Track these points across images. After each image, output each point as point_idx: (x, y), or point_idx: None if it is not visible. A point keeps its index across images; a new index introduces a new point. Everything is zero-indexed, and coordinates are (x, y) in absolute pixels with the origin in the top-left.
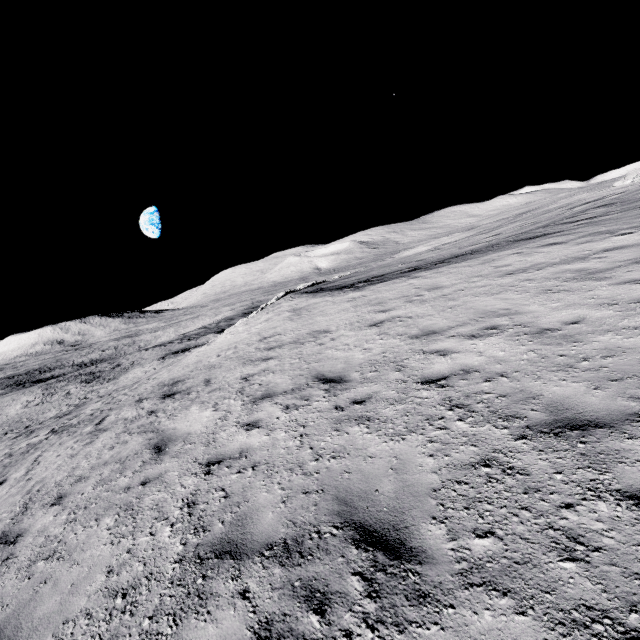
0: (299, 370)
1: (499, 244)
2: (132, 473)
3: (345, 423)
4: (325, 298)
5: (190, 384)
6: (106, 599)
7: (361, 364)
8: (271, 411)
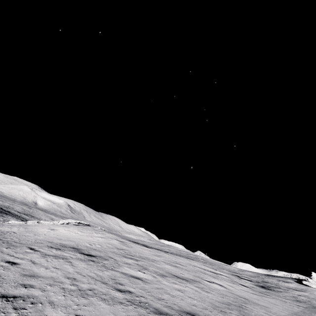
0: (164, 271)
1: (182, 255)
2: (144, 284)
3: (205, 291)
4: (132, 242)
5: (97, 254)
6: (203, 309)
7: (187, 278)
8: (175, 281)
